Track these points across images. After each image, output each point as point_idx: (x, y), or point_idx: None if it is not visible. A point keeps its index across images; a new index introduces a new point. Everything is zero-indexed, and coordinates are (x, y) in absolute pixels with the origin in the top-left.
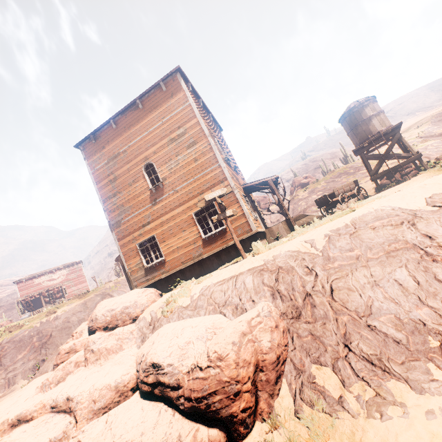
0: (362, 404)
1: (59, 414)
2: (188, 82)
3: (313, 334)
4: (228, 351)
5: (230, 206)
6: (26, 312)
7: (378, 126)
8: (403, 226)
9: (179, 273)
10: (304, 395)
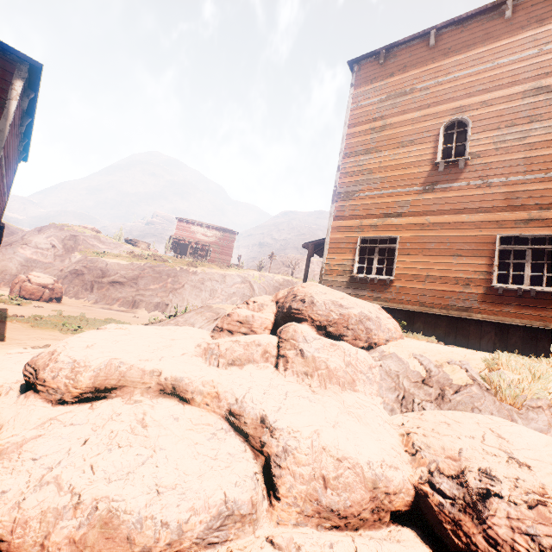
0: None
1: (235, 435)
2: None
3: None
4: None
5: None
6: (172, 251)
7: None
8: None
9: (404, 314)
10: None
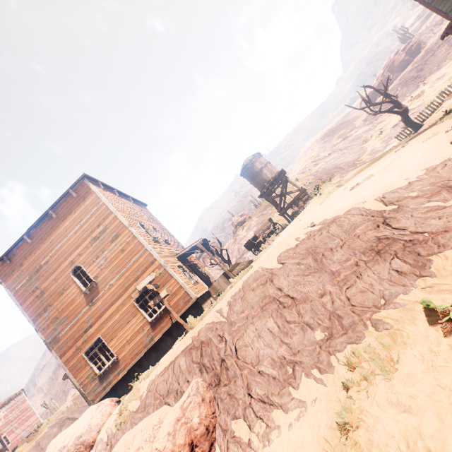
0: (260, 438)
1: None
2: (98, 182)
3: (230, 394)
4: (165, 444)
5: (166, 283)
6: None
7: (269, 174)
8: (267, 283)
9: (136, 365)
10: (230, 451)
